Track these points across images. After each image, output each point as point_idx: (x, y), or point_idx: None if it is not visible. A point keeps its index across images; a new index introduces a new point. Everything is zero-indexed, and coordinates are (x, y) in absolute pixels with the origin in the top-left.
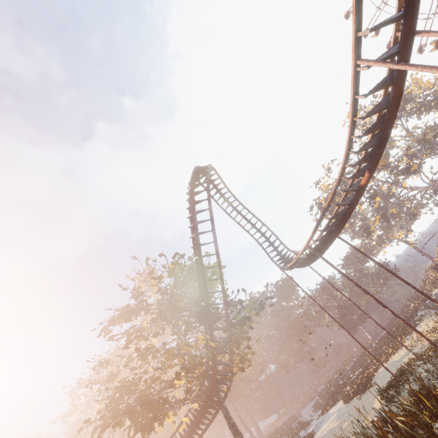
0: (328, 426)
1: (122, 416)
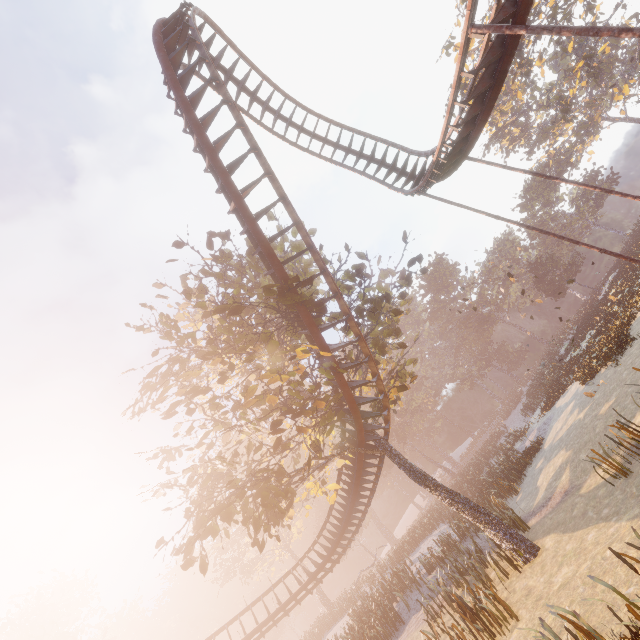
0: (565, 423)
1: (207, 520)
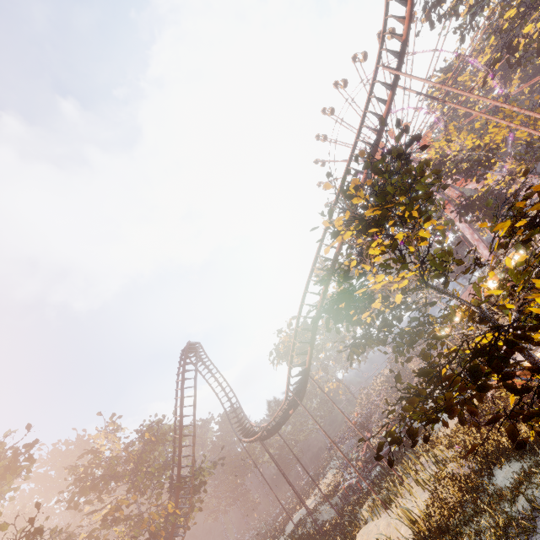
0: None
1: None
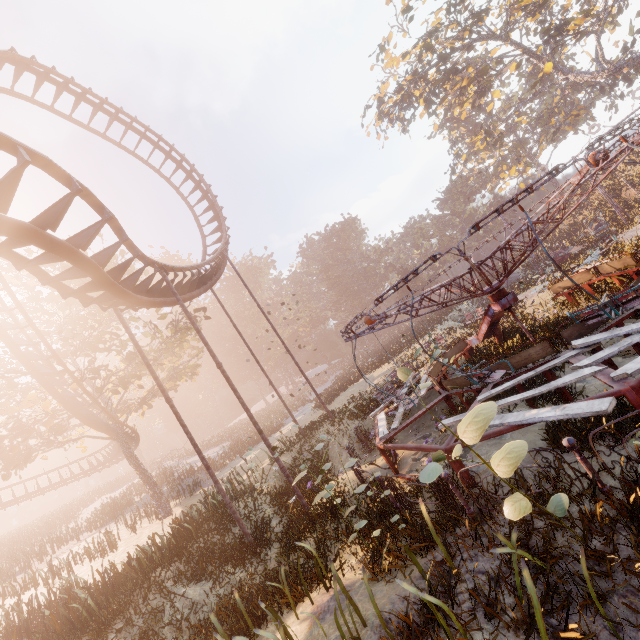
0: (287, 427)
1: None
